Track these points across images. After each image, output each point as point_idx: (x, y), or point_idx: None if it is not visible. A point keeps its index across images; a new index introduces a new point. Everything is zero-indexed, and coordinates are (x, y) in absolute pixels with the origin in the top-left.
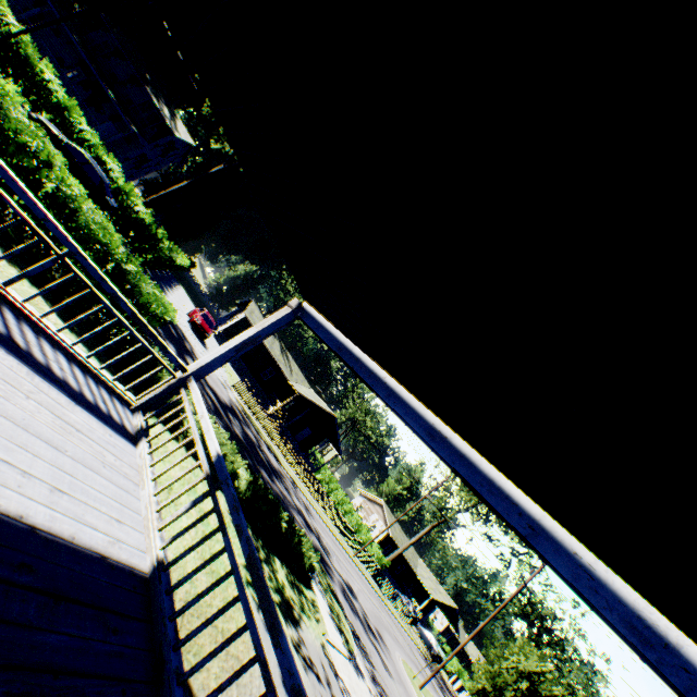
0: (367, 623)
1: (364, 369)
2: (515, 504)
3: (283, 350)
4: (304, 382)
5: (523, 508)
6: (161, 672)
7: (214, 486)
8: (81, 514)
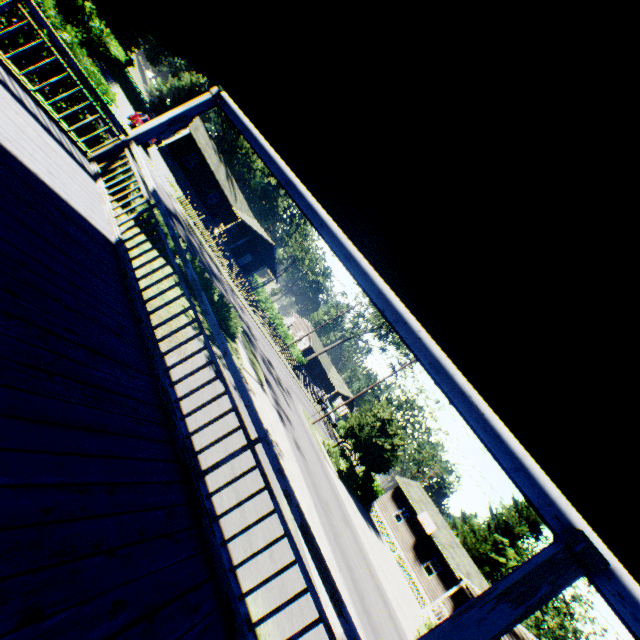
0: (279, 382)
1: (257, 145)
2: (318, 215)
3: (229, 176)
4: (248, 212)
5: (321, 217)
6: (127, 277)
7: (152, 205)
8: (69, 194)
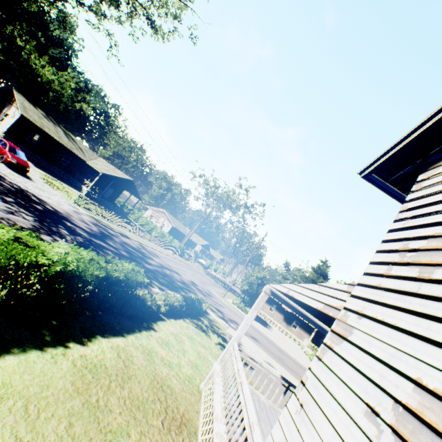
0: (207, 293)
1: (317, 326)
2: None
3: (67, 134)
4: (94, 156)
5: None
6: None
7: (288, 387)
8: None
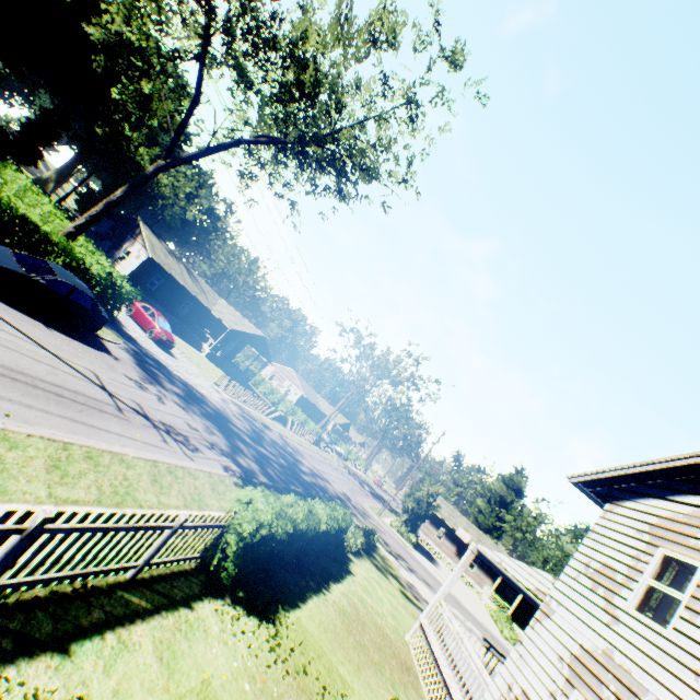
0: (363, 512)
1: (520, 589)
2: None
3: (189, 271)
4: (216, 297)
5: None
6: None
7: (488, 648)
8: None
